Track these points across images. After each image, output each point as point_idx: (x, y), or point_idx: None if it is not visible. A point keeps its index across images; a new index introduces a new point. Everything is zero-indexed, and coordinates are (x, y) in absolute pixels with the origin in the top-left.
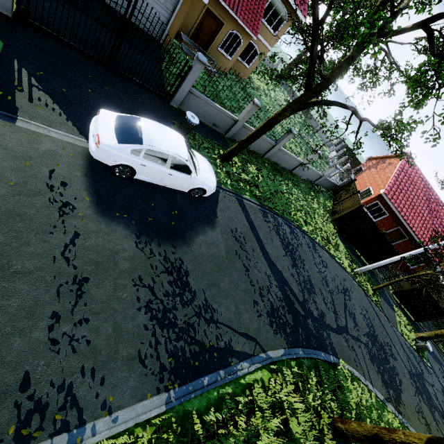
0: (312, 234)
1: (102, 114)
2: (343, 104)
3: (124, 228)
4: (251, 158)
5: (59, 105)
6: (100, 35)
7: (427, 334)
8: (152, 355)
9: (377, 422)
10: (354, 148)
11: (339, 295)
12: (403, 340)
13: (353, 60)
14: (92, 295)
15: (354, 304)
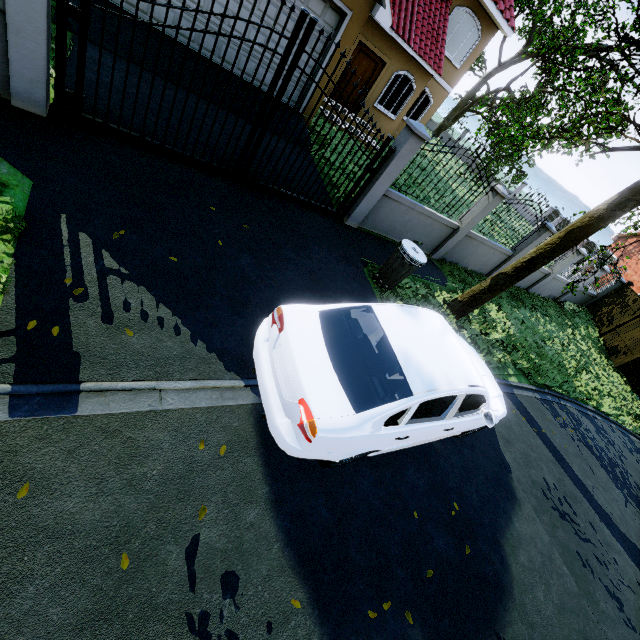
0: (616, 414)
1: (291, 326)
2: None
3: None
4: None
5: (169, 303)
6: (225, 119)
7: None
8: None
9: None
10: None
11: None
12: None
13: None
14: None
15: None
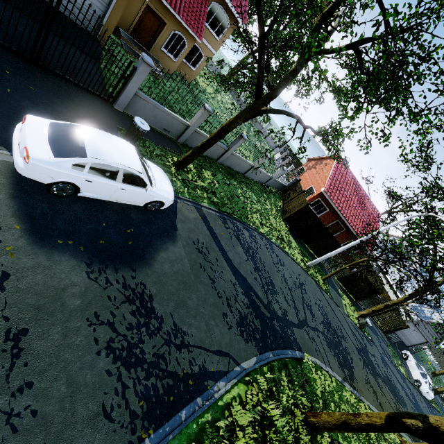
0: (268, 234)
1: (29, 122)
2: (289, 113)
3: (70, 257)
4: (205, 163)
5: None
6: (17, 22)
7: (366, 312)
8: (120, 404)
9: (339, 403)
10: (299, 153)
11: (297, 291)
12: (349, 320)
13: (297, 72)
14: (34, 349)
15: (309, 296)
